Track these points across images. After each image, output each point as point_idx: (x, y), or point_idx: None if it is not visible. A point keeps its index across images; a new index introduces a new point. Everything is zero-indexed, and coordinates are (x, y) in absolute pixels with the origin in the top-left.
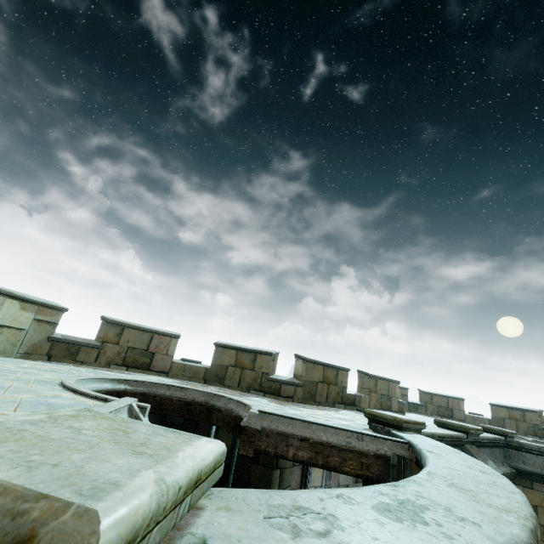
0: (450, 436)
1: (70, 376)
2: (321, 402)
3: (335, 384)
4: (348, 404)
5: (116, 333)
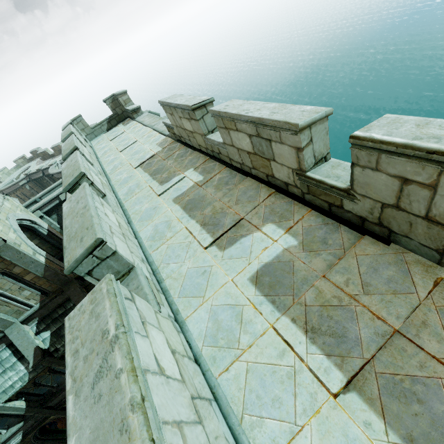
0: (34, 172)
1: (20, 171)
2: (48, 159)
3: (46, 154)
4: (53, 156)
5: (33, 153)
